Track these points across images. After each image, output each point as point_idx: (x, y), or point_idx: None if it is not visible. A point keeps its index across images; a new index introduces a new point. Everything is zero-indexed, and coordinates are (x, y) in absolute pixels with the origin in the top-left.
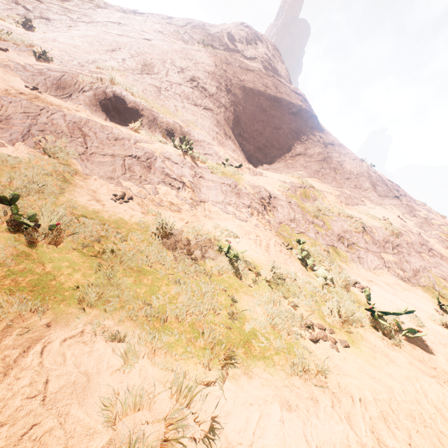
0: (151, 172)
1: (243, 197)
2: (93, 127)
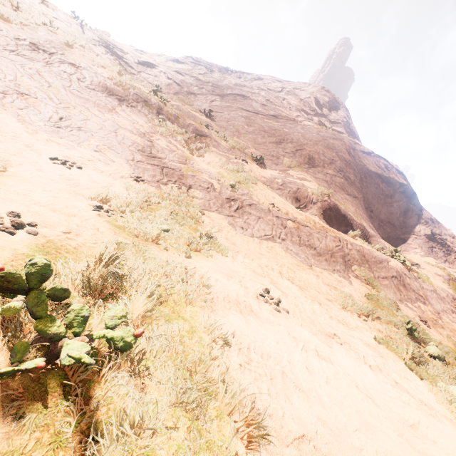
0: (408, 290)
1: (444, 301)
2: (367, 253)
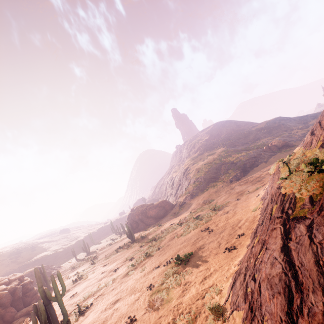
0: None
1: None
2: None
